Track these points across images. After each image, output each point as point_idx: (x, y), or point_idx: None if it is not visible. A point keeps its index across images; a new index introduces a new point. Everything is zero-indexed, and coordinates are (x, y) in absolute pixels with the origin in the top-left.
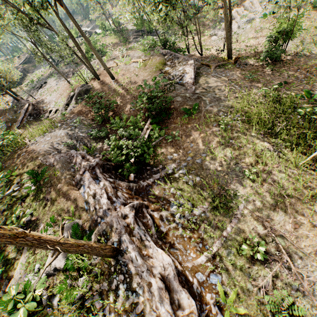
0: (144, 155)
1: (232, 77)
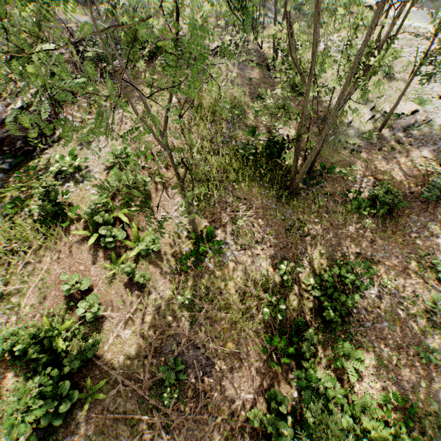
0: (104, 56)
1: (243, 73)
